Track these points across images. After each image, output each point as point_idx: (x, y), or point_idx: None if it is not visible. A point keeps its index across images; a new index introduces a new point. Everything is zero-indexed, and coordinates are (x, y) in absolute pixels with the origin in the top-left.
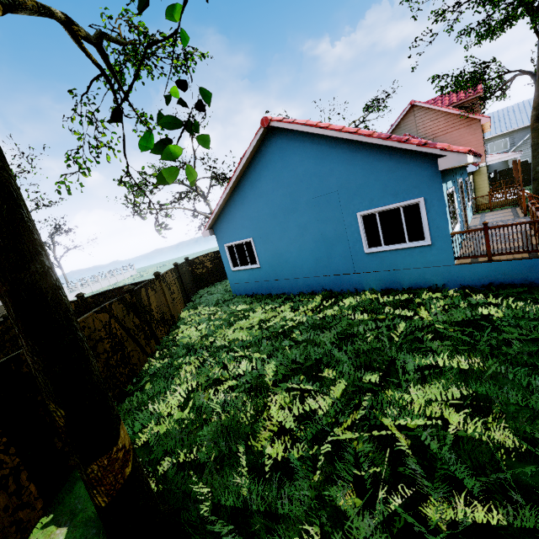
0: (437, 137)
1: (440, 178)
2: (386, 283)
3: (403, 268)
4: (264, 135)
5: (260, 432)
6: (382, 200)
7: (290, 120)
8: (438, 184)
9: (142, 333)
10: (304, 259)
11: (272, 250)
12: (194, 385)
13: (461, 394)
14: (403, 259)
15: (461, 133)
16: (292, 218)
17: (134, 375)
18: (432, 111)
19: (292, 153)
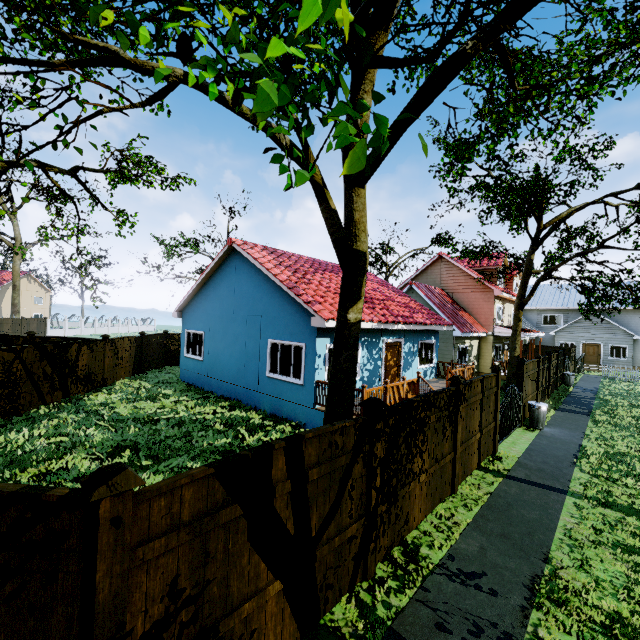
0: (456, 293)
1: (316, 332)
2: (274, 408)
3: (286, 399)
4: (231, 250)
5: (30, 468)
6: (284, 335)
7: (246, 247)
8: (314, 337)
9: (50, 382)
10: (231, 365)
11: (214, 348)
12: (43, 433)
13: None
14: (287, 391)
15: (476, 296)
16: (232, 326)
17: (16, 413)
18: (456, 267)
19: (243, 273)
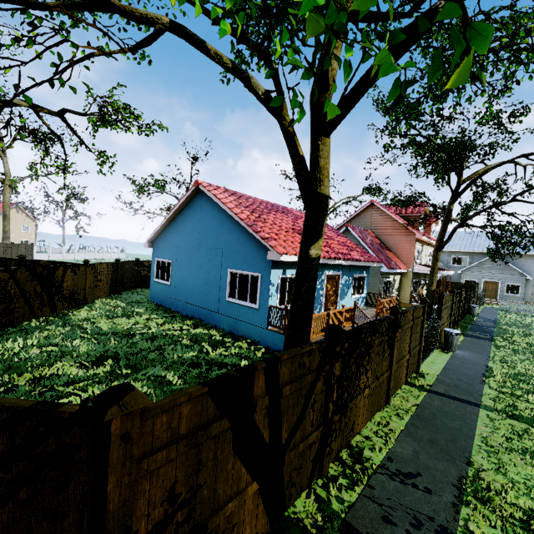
0: (383, 235)
1: (271, 264)
2: (232, 327)
3: (242, 320)
4: (197, 191)
5: (26, 373)
6: (242, 266)
7: (211, 188)
8: (269, 268)
9: (39, 299)
10: (195, 290)
11: (180, 275)
12: (35, 343)
13: (149, 392)
14: (244, 314)
15: (401, 239)
16: (196, 256)
17: (11, 325)
18: (385, 214)
19: (208, 211)
